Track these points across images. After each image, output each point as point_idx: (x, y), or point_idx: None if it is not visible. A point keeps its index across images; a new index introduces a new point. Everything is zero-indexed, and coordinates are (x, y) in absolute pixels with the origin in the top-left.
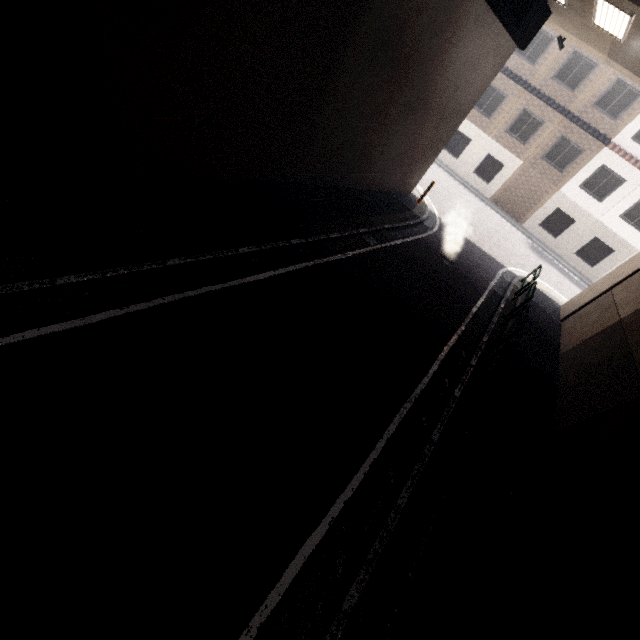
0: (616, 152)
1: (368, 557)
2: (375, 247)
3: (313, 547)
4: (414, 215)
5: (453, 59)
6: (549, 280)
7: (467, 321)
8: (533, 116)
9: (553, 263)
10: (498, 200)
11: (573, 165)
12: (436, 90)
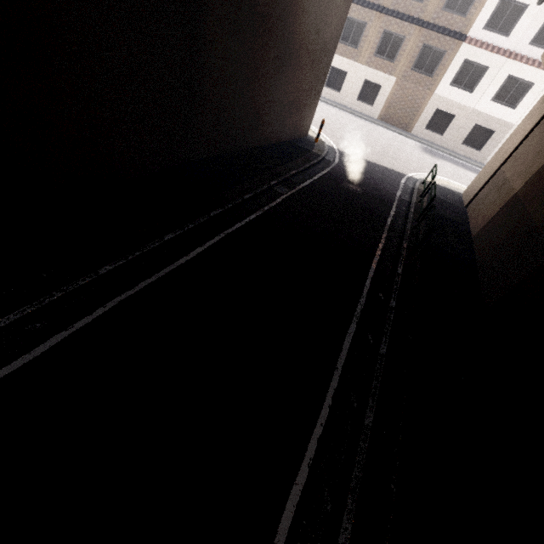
0: (473, 44)
1: (351, 485)
2: (288, 194)
3: (299, 493)
4: (315, 154)
5: (306, 4)
6: (446, 174)
7: (385, 234)
8: (394, 34)
9: (446, 158)
10: (384, 117)
11: (440, 67)
12: (300, 37)
